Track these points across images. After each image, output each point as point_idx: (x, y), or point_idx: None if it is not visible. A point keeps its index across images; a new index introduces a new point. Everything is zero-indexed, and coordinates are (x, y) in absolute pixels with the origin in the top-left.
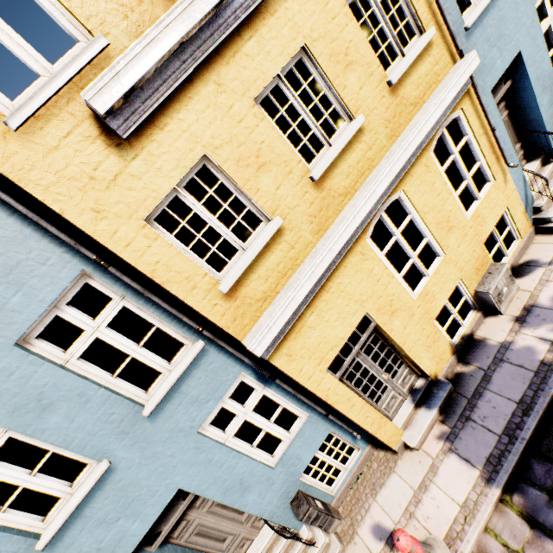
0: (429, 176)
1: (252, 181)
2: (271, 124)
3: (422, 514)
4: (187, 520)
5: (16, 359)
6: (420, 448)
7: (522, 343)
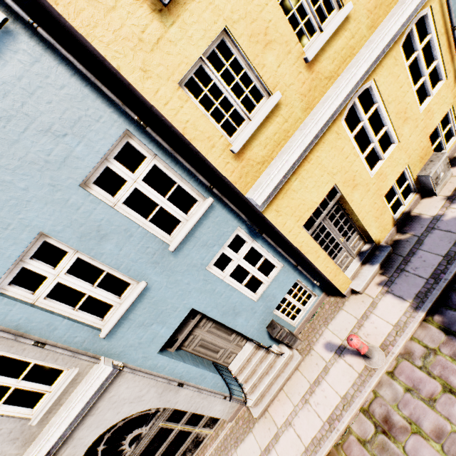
0: (395, 69)
1: (260, 57)
2: (278, 5)
3: (363, 333)
4: (194, 335)
5: (81, 197)
6: (363, 293)
7: (451, 215)
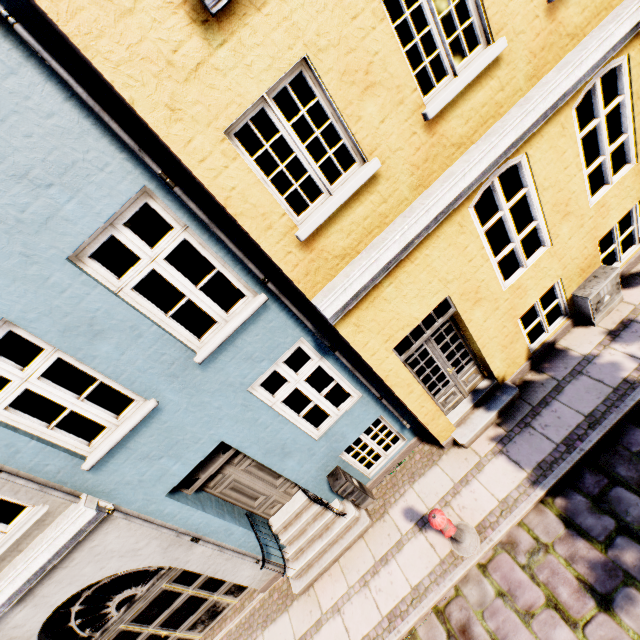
0: (561, 142)
1: (355, 105)
2: (391, 30)
3: (458, 504)
4: (224, 474)
5: (69, 275)
6: (469, 447)
7: (608, 358)
